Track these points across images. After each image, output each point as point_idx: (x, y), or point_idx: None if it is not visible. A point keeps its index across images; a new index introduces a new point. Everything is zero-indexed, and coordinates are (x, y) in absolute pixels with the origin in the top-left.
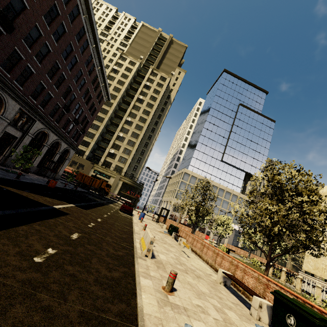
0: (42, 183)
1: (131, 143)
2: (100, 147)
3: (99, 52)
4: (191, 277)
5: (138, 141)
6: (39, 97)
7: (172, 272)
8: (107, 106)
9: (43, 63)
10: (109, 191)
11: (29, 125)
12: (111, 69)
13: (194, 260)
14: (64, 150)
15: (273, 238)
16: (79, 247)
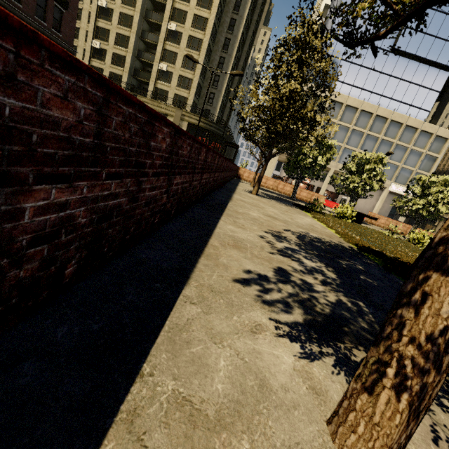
0: None
1: (194, 44)
2: (146, 65)
3: None
4: None
5: (207, 36)
6: None
7: None
8: None
9: None
10: None
11: None
12: None
13: None
14: None
15: None
16: None
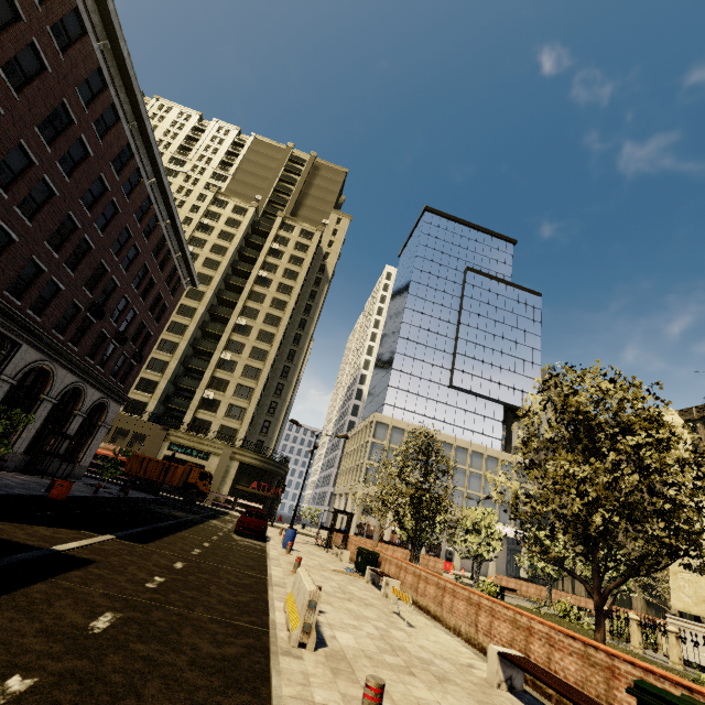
0: (33, 491)
1: (251, 373)
2: (181, 389)
3: (166, 192)
4: (424, 684)
5: (267, 367)
6: (29, 292)
7: (371, 681)
8: (192, 299)
9: (37, 218)
10: (207, 490)
11: (3, 357)
12: (197, 224)
13: (427, 633)
14: (93, 406)
15: (595, 544)
16: (112, 653)
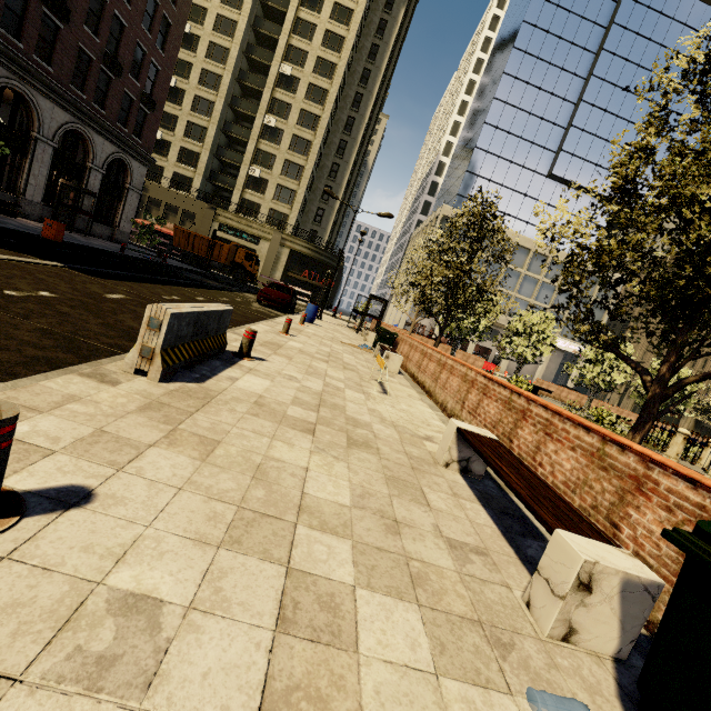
0: (31, 231)
1: (299, 146)
2: (227, 165)
3: None
4: (312, 445)
5: (318, 138)
6: None
7: None
8: (222, 33)
9: None
10: (254, 271)
11: None
12: None
13: (400, 402)
14: (109, 161)
15: (693, 319)
16: None
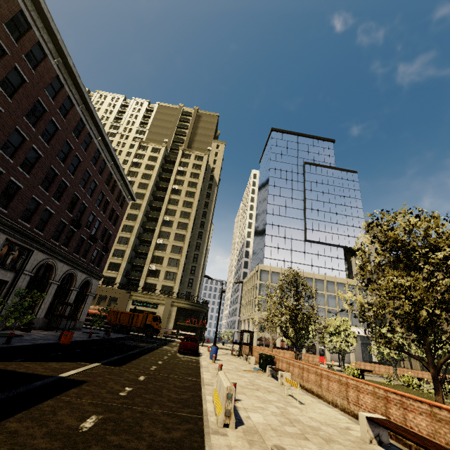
0: (50, 340)
1: (176, 250)
2: (135, 266)
3: (108, 145)
4: (315, 446)
5: (186, 244)
6: (34, 218)
7: (275, 449)
8: (134, 209)
9: (32, 172)
10: (159, 327)
11: (24, 260)
12: (131, 163)
13: (313, 407)
14: (82, 283)
15: (424, 332)
16: (94, 444)
